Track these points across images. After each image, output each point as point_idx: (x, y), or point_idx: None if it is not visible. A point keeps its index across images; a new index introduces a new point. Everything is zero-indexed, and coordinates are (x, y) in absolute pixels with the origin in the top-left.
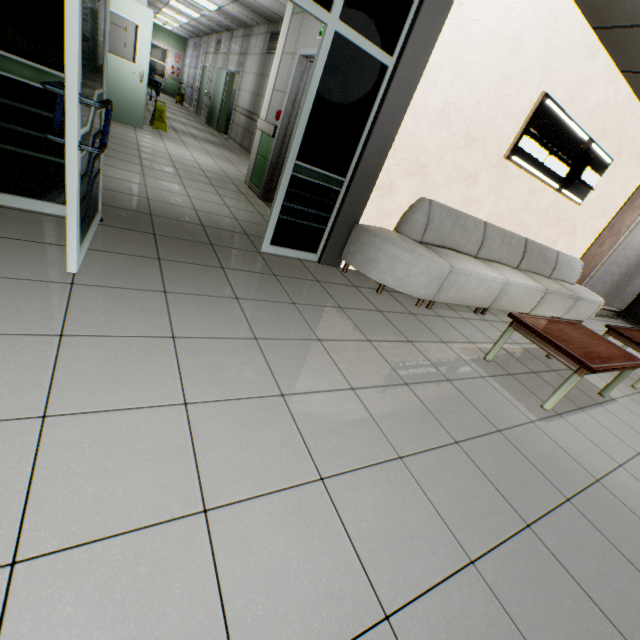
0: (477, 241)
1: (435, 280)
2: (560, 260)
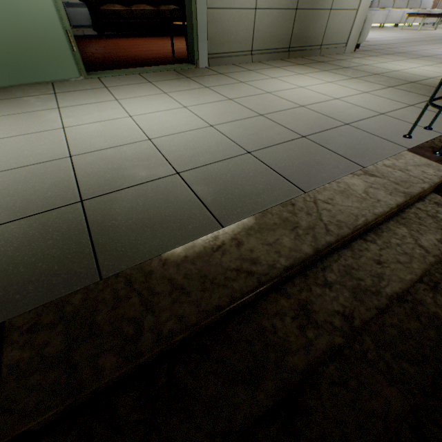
0: (392, 3)
1: (384, 16)
2: (422, 0)
